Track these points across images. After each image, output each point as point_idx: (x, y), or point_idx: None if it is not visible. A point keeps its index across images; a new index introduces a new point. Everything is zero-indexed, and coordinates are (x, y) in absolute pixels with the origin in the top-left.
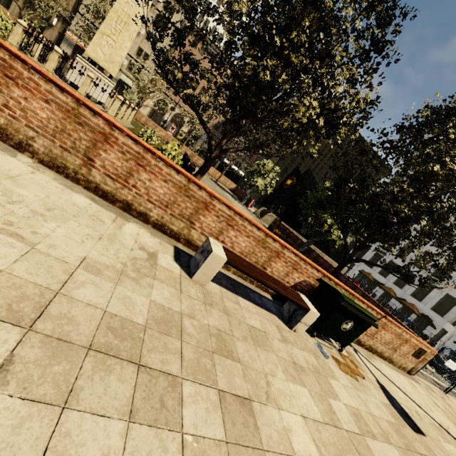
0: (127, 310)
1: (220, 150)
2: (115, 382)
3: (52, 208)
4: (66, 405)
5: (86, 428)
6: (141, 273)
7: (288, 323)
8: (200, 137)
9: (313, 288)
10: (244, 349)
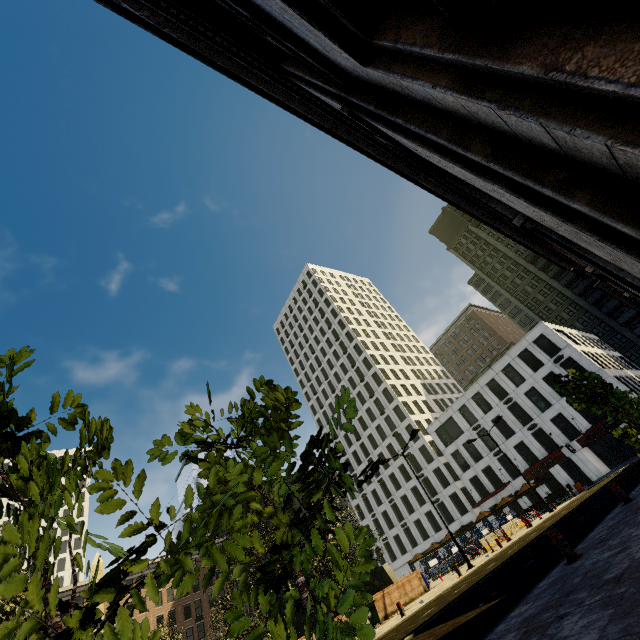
0: None
1: None
2: None
3: None
4: None
5: None
6: None
7: None
8: None
9: None
10: None
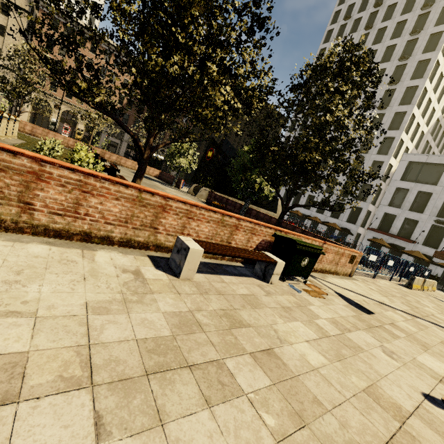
0: (152, 330)
1: (150, 149)
2: (182, 388)
3: (19, 270)
4: (162, 422)
5: (186, 428)
6: (140, 294)
7: (264, 279)
8: (102, 131)
9: (271, 243)
10: (247, 315)
